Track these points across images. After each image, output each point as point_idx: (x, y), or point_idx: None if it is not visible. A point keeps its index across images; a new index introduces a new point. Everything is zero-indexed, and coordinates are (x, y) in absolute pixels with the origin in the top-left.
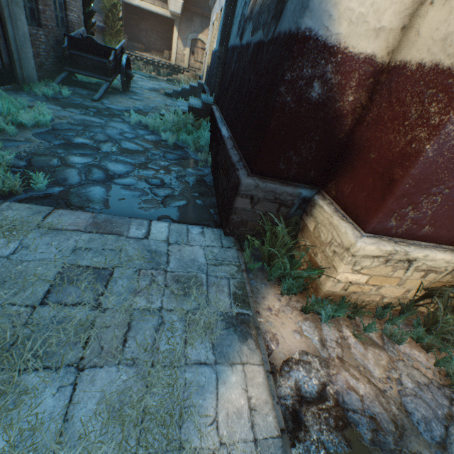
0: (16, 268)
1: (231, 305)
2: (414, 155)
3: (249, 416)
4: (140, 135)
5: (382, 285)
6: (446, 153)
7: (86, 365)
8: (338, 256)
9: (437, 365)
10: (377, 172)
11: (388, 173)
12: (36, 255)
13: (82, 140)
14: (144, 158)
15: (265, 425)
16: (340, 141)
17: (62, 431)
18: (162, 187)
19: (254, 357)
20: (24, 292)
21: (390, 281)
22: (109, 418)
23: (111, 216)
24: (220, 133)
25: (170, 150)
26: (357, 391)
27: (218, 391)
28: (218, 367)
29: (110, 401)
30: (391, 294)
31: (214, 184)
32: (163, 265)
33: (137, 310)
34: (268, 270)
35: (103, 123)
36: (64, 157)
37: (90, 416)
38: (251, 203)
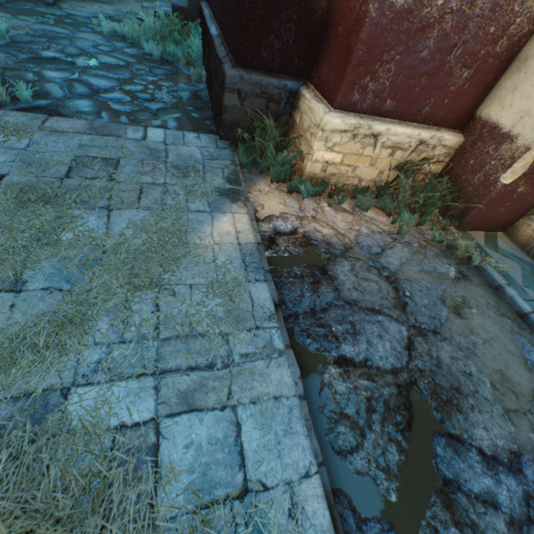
0: (36, 156)
1: (225, 184)
2: (363, 19)
3: (235, 235)
4: (118, 48)
5: (357, 166)
6: (388, 13)
7: (114, 209)
8: (314, 136)
9: (393, 223)
10: (342, 46)
11: (348, 43)
12: (48, 149)
13: (52, 54)
14: (128, 74)
15: (246, 239)
16: (319, 20)
17: (107, 234)
18: (154, 102)
19: (242, 211)
20: (50, 171)
21: (363, 161)
22: (137, 230)
23: (106, 123)
24: (209, 33)
25: (157, 65)
26: (321, 233)
27: (213, 224)
28: (213, 214)
29: (136, 224)
30: (367, 177)
31: (210, 99)
32: (163, 159)
33: (145, 184)
34: (260, 164)
35: (69, 35)
36: (39, 72)
37: (124, 229)
38: (239, 99)
